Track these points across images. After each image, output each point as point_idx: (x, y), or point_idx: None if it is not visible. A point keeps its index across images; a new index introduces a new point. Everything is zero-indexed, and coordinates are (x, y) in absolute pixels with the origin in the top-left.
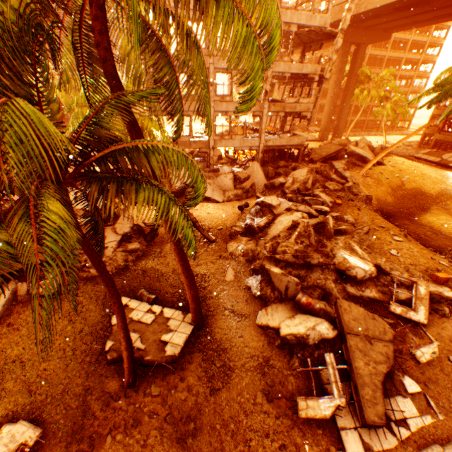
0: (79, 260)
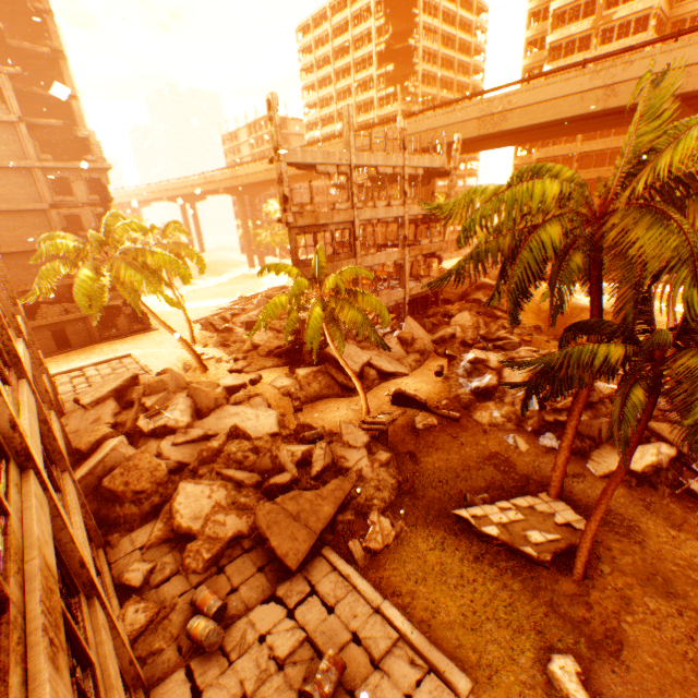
0: (350, 495)
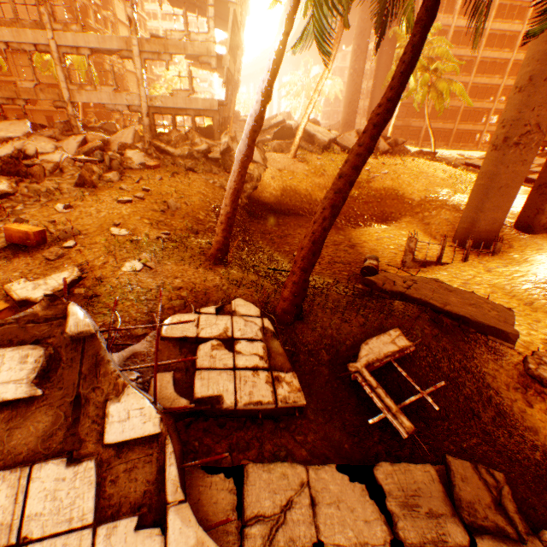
0: None
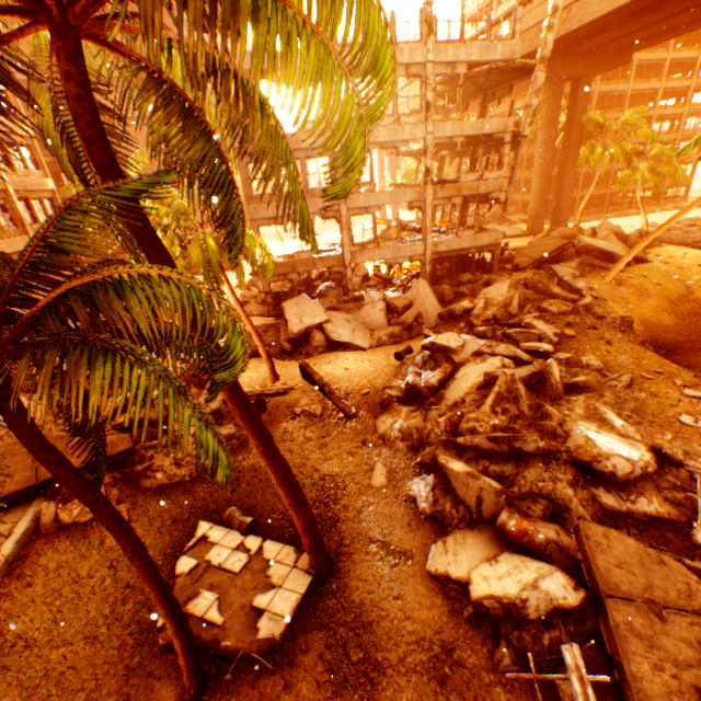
0: (141, 458)
